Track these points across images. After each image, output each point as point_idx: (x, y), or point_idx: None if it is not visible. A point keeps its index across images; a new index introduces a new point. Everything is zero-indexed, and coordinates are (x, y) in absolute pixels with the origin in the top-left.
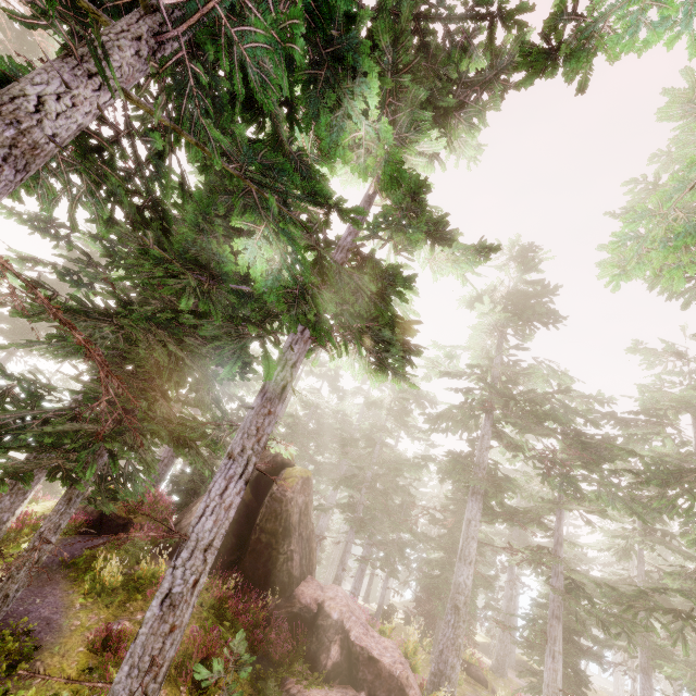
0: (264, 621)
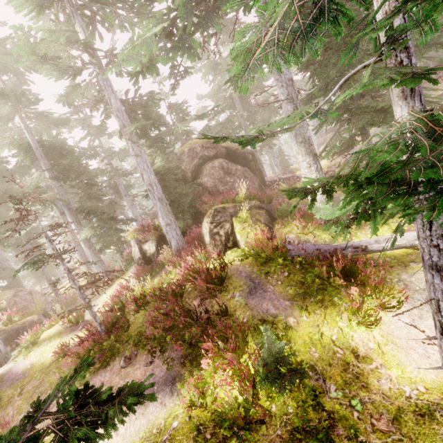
0: None
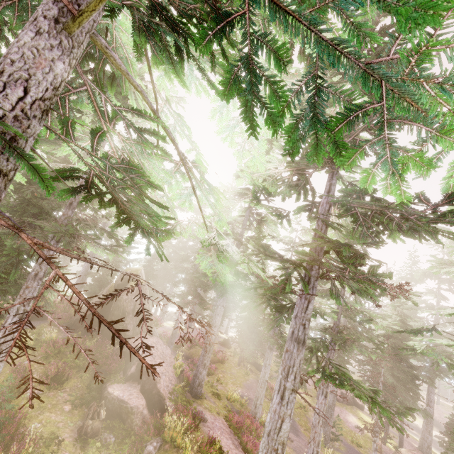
0: (111, 355)
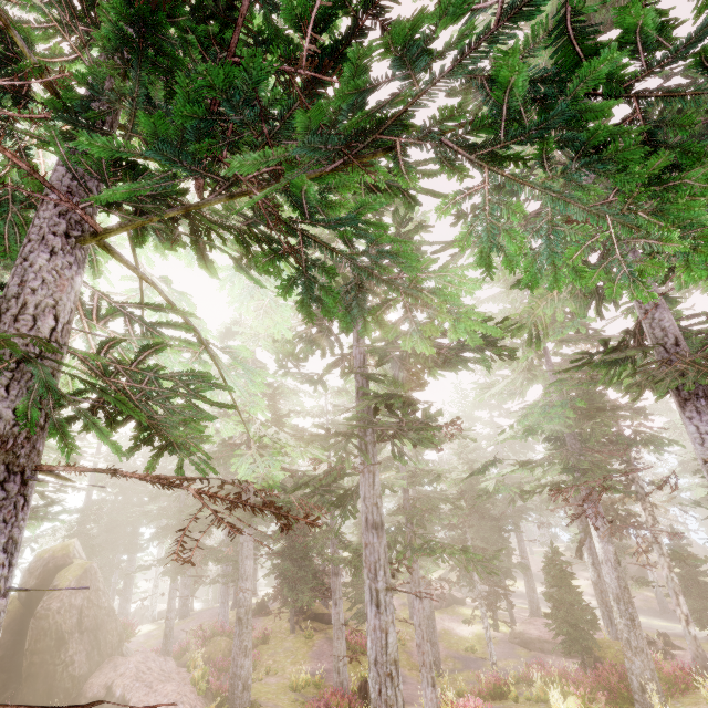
0: None
